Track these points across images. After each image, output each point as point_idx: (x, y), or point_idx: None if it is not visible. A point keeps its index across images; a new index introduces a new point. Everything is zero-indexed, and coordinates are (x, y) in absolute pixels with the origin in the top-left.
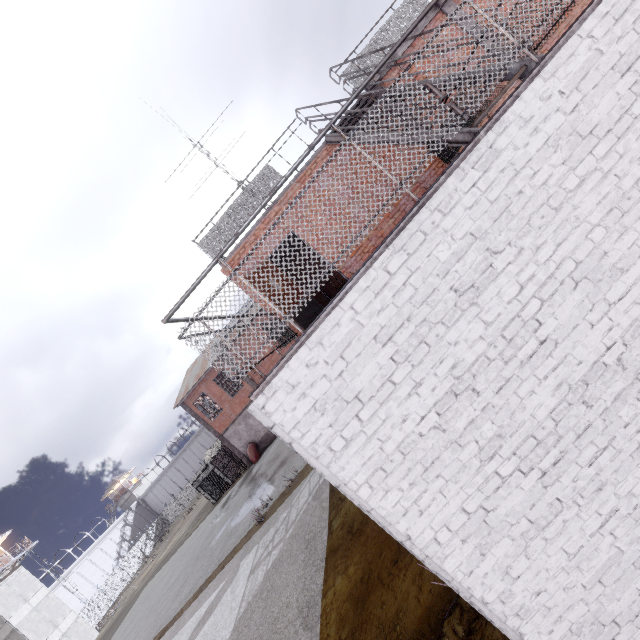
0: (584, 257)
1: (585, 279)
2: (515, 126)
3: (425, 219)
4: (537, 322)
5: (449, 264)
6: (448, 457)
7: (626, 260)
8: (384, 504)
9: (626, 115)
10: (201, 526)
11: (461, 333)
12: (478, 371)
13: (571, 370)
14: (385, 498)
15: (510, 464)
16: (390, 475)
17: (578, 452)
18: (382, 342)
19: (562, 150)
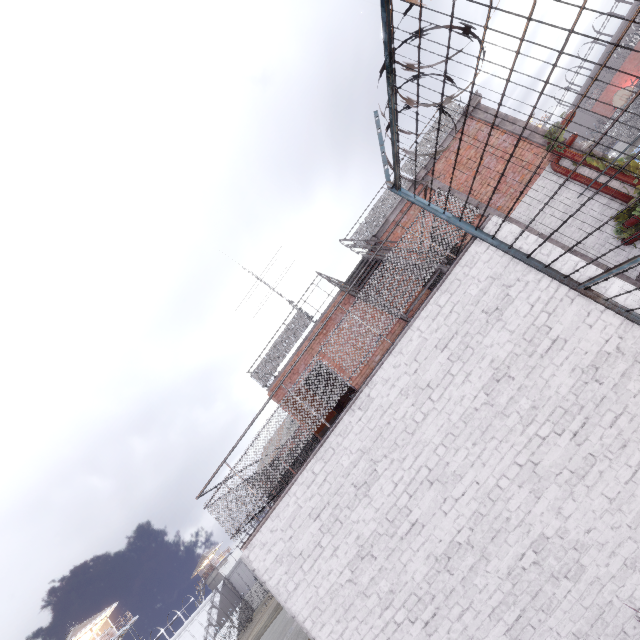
0: (434, 466)
1: (436, 481)
2: (381, 383)
3: (333, 440)
4: (408, 509)
5: (349, 468)
6: (360, 603)
7: (462, 468)
8: (321, 634)
9: (448, 374)
10: (277, 619)
11: (360, 515)
12: (374, 542)
13: (435, 545)
14: (321, 630)
15: (401, 613)
16: (324, 613)
17: (448, 609)
18: (313, 518)
19: (411, 397)
